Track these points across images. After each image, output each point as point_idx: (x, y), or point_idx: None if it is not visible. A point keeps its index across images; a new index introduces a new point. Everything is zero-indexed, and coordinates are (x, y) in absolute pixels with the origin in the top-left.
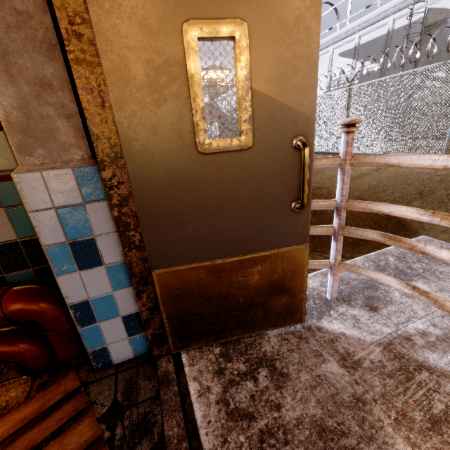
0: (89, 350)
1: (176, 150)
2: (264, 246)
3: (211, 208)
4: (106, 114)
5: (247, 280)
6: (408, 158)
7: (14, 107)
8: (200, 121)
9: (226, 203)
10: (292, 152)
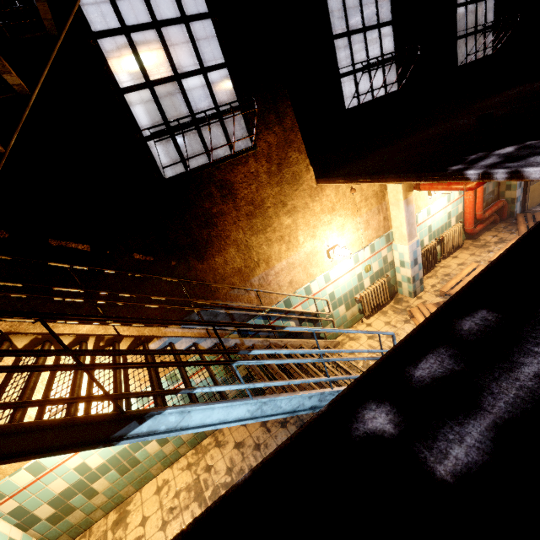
0: (515, 211)
1: None
2: None
3: None
4: None
5: None
6: None
7: None
8: None
9: None
10: None
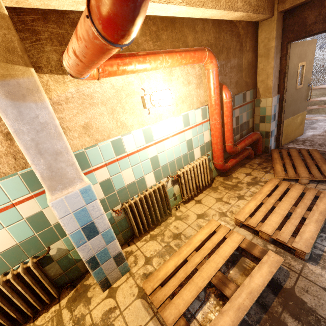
0: (269, 146)
1: (293, 89)
2: (300, 112)
3: (294, 102)
4: (286, 83)
5: (296, 121)
6: (325, 86)
7: (273, 83)
8: (297, 82)
9: (296, 101)
10: (307, 87)
